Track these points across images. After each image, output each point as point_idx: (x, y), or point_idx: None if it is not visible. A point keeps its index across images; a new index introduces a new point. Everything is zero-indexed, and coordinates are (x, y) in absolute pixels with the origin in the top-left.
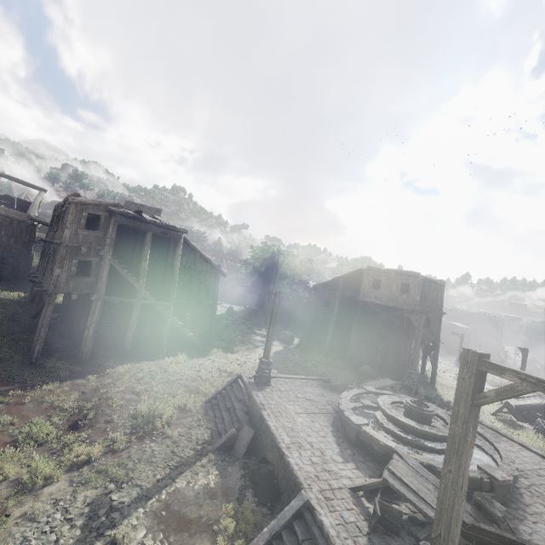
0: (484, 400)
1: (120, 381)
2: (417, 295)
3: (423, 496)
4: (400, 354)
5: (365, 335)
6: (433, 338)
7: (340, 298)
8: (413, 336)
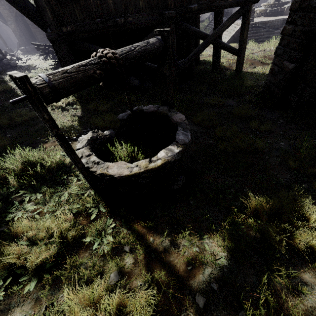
0: None
1: None
2: None
3: None
4: None
5: None
6: None
7: None
8: None
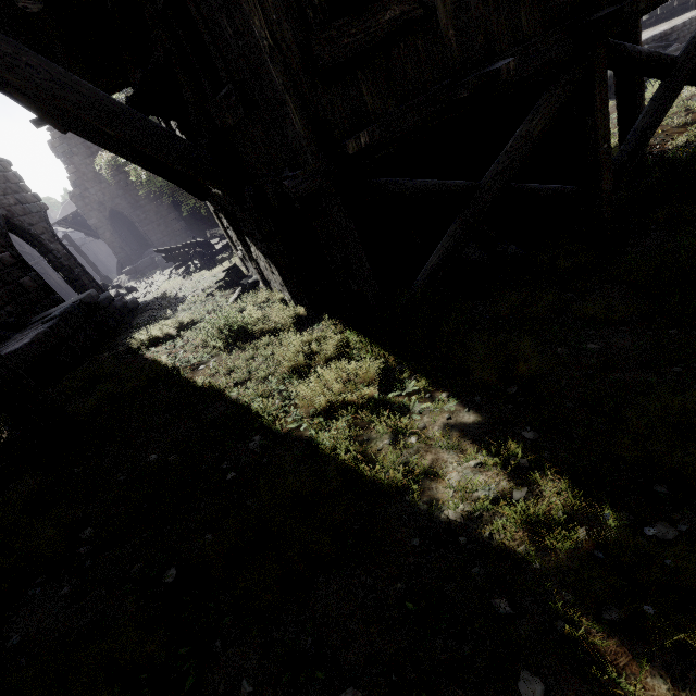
0: None
1: (665, 122)
2: None
3: None
4: None
5: None
6: None
7: None
8: None
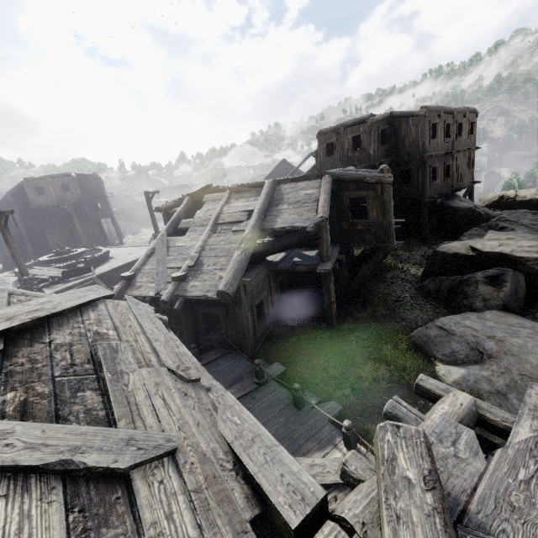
0: (3, 225)
1: None
2: (77, 189)
3: (46, 275)
4: (93, 236)
5: (60, 234)
6: (109, 216)
7: (19, 213)
8: (95, 220)
